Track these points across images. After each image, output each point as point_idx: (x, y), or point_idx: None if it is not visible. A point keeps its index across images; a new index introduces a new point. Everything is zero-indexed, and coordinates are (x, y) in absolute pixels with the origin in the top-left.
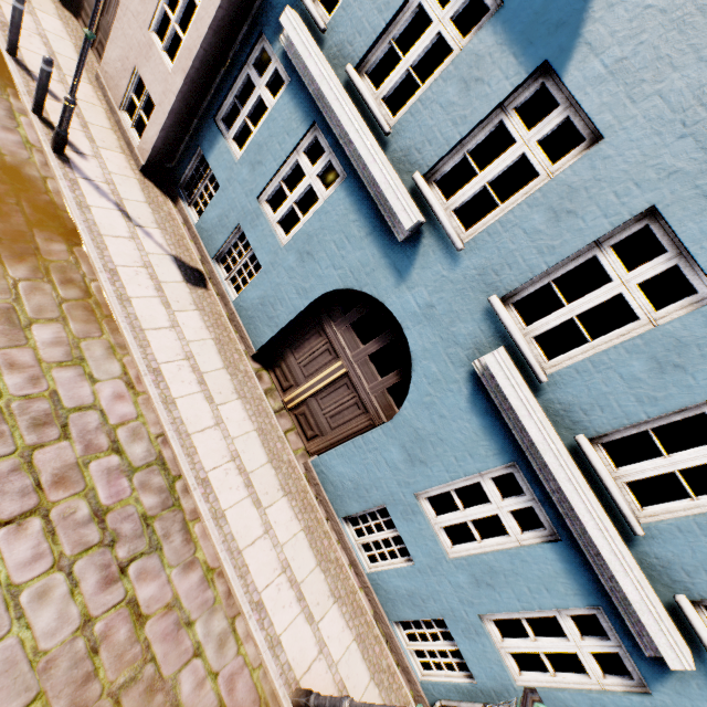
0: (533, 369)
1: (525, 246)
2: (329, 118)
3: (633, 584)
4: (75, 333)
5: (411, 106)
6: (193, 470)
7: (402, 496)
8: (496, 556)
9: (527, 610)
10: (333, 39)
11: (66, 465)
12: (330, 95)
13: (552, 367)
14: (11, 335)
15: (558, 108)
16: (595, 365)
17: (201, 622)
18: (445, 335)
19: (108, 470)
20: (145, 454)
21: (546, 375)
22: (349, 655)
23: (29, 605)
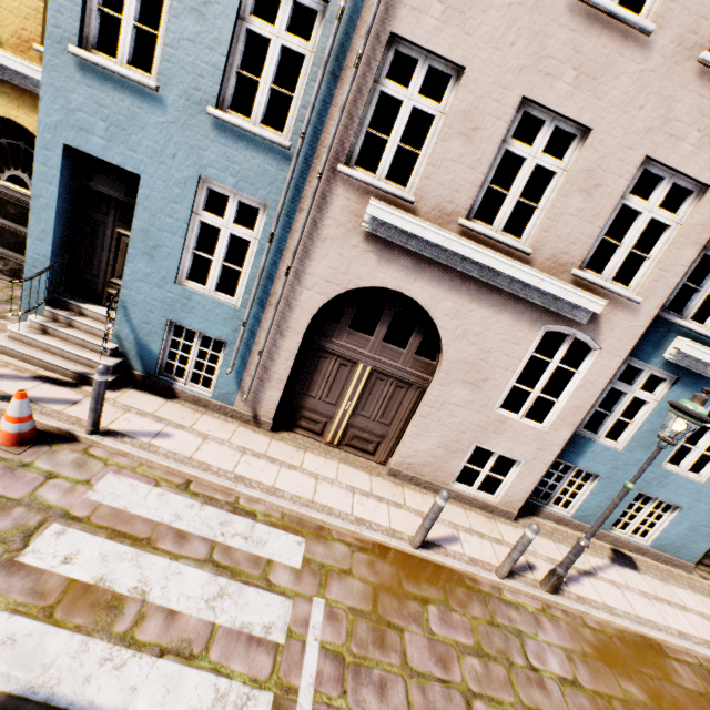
0: None
1: None
2: None
3: None
4: None
5: None
6: None
7: None
8: None
9: None
10: None
11: None
12: None
13: None
14: None
15: None
16: None
17: None
18: None
19: None
20: None
21: None
22: None
23: None
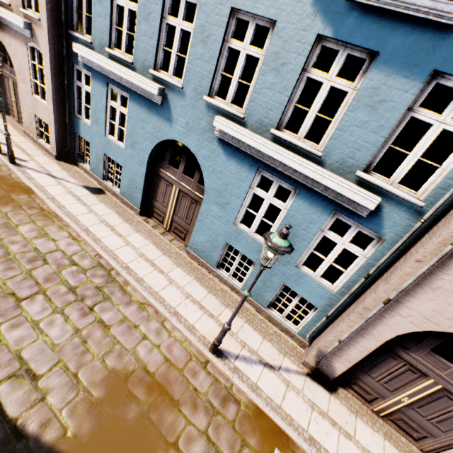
0: (236, 115)
1: (202, 65)
2: (110, 76)
3: (330, 180)
4: (40, 225)
5: (134, 45)
6: (119, 264)
7: (230, 230)
8: (281, 225)
9: (310, 242)
10: (96, 43)
11: (50, 274)
12: (104, 64)
13: (245, 109)
14: (9, 232)
15: (181, 1)
16: (256, 92)
17: (143, 325)
18: (199, 132)
19: (72, 272)
20: (90, 263)
21: (244, 115)
22: (244, 329)
23: (45, 328)
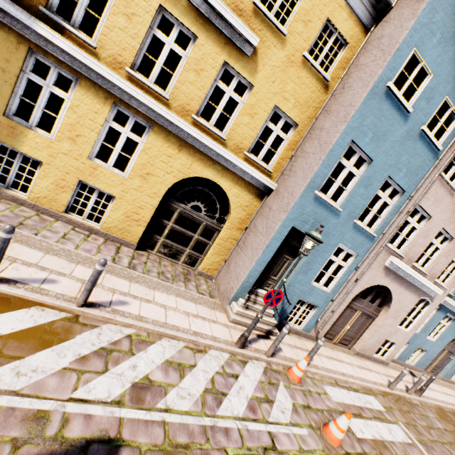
0: None
1: None
2: (454, 311)
3: None
4: None
5: None
6: None
7: None
8: None
9: None
10: (454, 296)
11: None
12: None
13: None
14: None
15: None
16: None
17: None
18: None
19: None
20: None
21: None
22: None
23: None
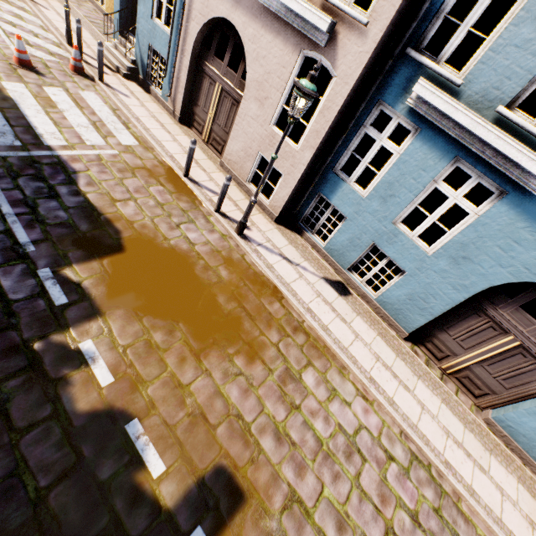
0: None
1: None
2: (481, 152)
3: None
4: (319, 369)
5: None
6: (435, 456)
7: None
8: None
9: None
10: (471, 89)
11: (377, 484)
12: (488, 136)
13: None
14: (298, 389)
15: None
16: None
17: None
18: None
19: (396, 477)
20: (403, 454)
21: None
22: None
23: None
